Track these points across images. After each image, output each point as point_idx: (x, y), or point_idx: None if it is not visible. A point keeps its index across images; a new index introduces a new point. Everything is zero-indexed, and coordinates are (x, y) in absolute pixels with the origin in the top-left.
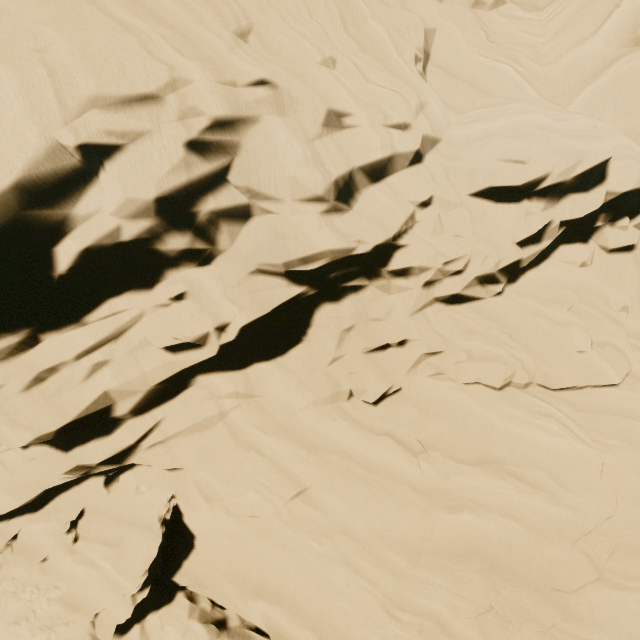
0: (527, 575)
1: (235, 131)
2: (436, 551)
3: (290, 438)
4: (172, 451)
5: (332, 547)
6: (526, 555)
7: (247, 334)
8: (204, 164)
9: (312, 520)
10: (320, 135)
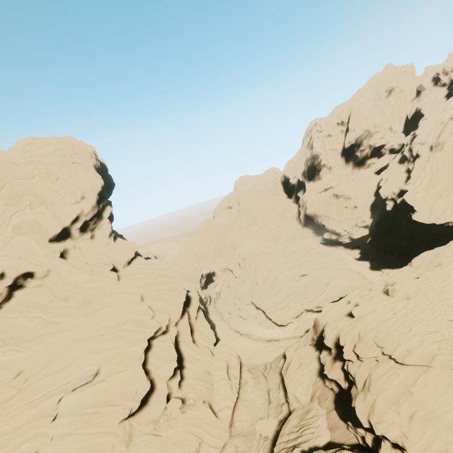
0: None
1: None
2: None
3: None
4: None
5: None
6: None
7: None
8: None
9: None
10: None
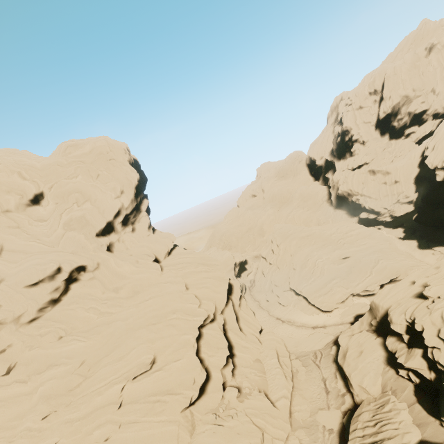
0: (60, 392)
1: None
2: (31, 408)
3: None
4: None
5: None
6: (58, 387)
7: None
8: None
9: None
10: None
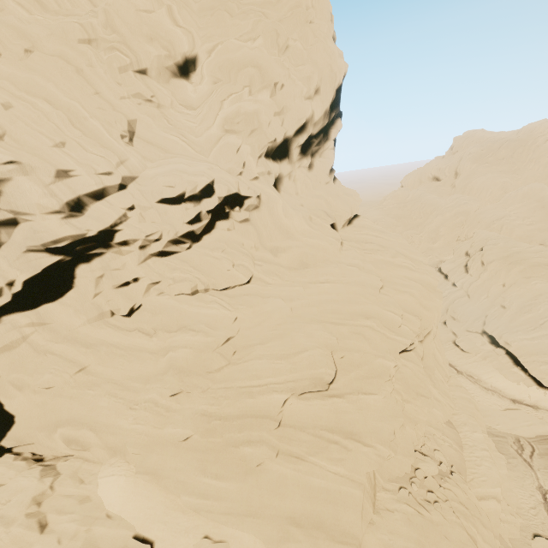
0: (196, 370)
1: None
2: (157, 375)
3: (73, 342)
4: None
5: (101, 390)
6: (194, 361)
7: (31, 286)
8: None
9: (90, 381)
10: (54, 182)
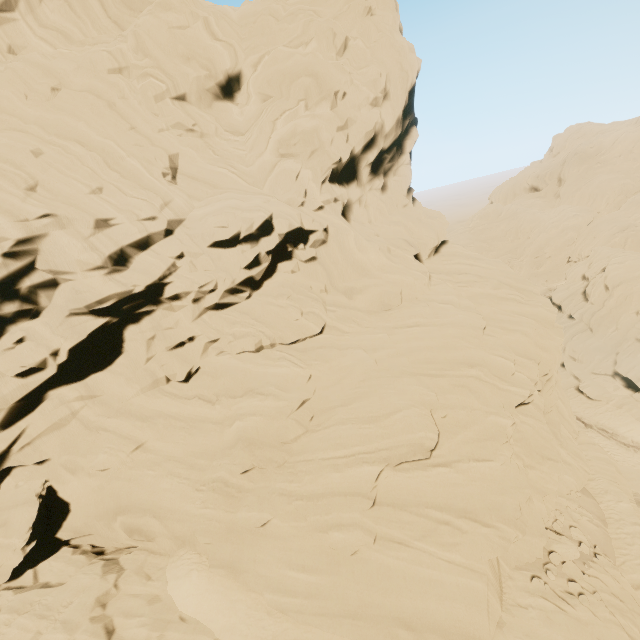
0: (268, 441)
1: (33, 243)
2: (224, 449)
3: (127, 416)
4: (39, 449)
5: (162, 469)
6: (266, 431)
7: (77, 355)
8: (17, 263)
9: (148, 460)
10: (94, 234)
